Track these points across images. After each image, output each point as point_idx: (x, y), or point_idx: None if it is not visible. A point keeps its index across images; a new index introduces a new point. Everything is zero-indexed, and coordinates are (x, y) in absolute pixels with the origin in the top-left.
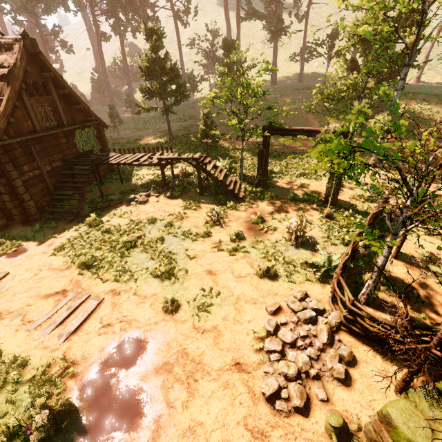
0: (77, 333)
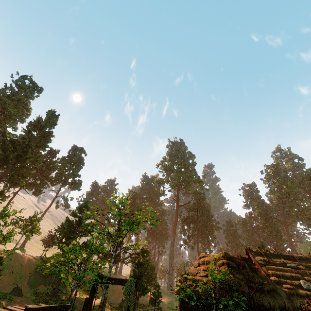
0: None
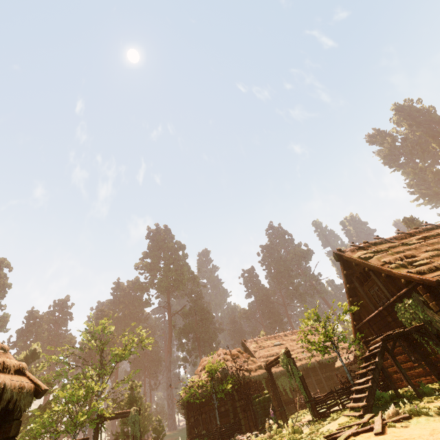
0: None
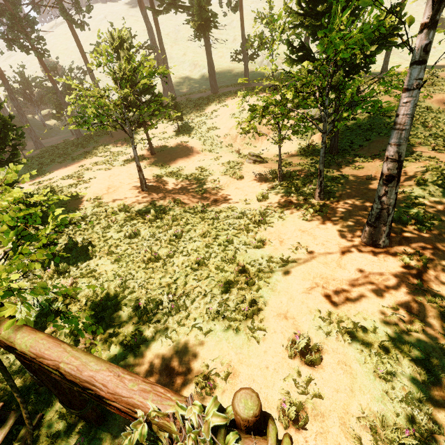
0: None
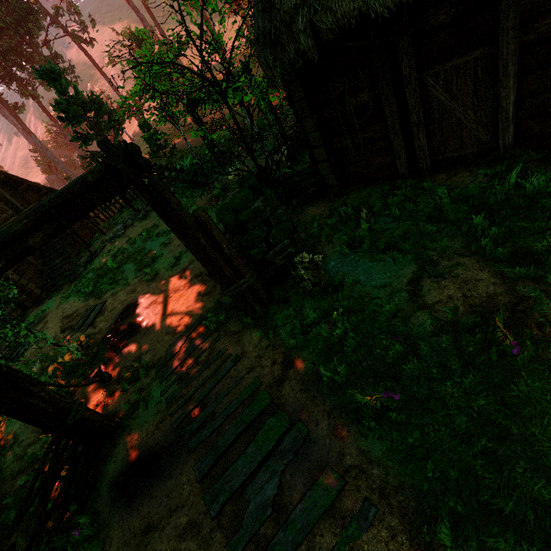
0: (93, 324)
